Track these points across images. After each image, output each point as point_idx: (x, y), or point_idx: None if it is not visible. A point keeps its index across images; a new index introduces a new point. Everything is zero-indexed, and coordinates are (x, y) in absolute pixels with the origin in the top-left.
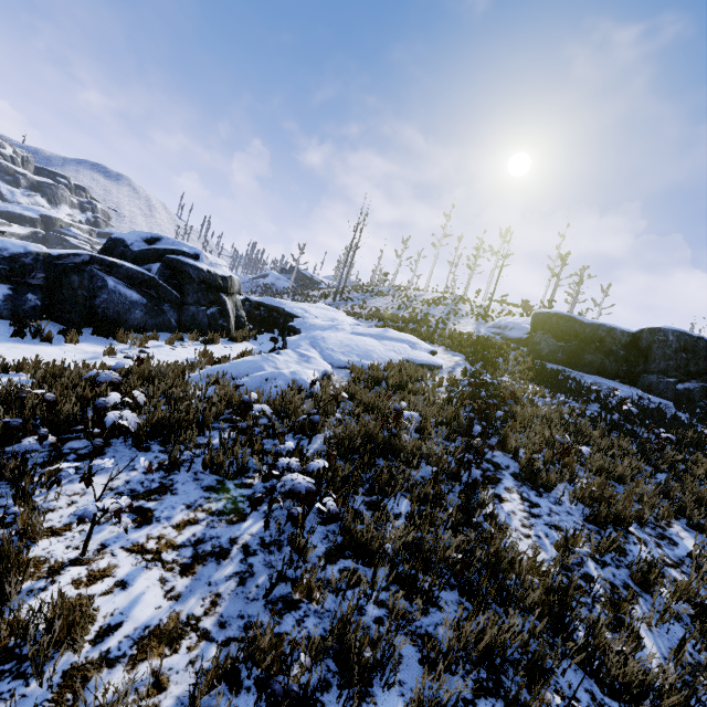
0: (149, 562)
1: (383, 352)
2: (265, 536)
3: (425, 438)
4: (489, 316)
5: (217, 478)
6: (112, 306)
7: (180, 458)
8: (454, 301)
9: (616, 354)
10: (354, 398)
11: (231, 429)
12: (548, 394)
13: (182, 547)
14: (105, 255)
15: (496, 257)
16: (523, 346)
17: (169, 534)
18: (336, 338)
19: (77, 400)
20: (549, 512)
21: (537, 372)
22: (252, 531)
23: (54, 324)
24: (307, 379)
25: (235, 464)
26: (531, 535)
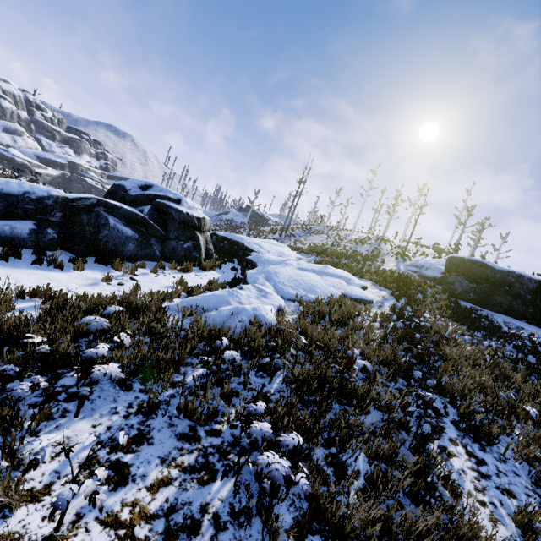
0: (121, 540)
1: (325, 287)
2: (234, 501)
3: (371, 380)
4: (407, 255)
5: (189, 424)
6: (111, 240)
7: (157, 399)
8: (377, 241)
9: (524, 297)
10: (304, 333)
11: (202, 364)
12: (466, 332)
13: (155, 518)
14: (109, 197)
15: (413, 207)
16: (437, 284)
17: (143, 498)
18: (286, 273)
19: (74, 333)
20: (496, 471)
21: (453, 310)
22: (222, 495)
23: (66, 253)
24: (266, 315)
25: (207, 412)
26: (486, 502)
